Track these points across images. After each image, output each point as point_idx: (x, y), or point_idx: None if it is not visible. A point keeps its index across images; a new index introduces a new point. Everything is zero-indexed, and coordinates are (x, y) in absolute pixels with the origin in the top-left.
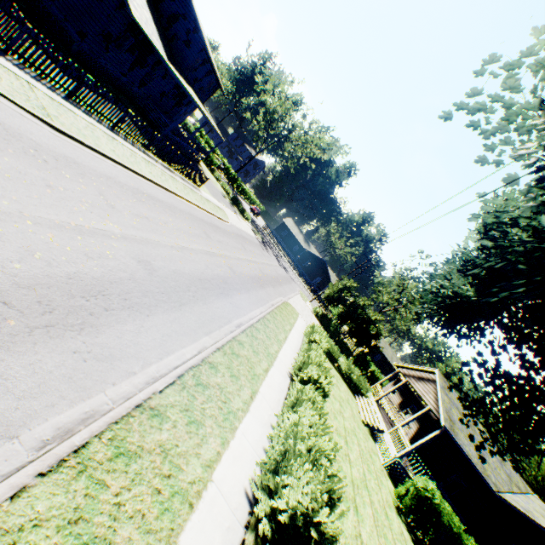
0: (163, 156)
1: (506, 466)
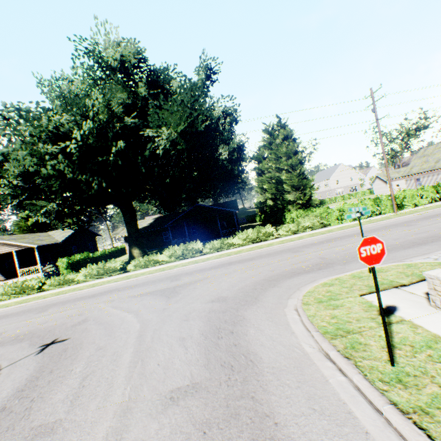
0: None
1: (40, 235)
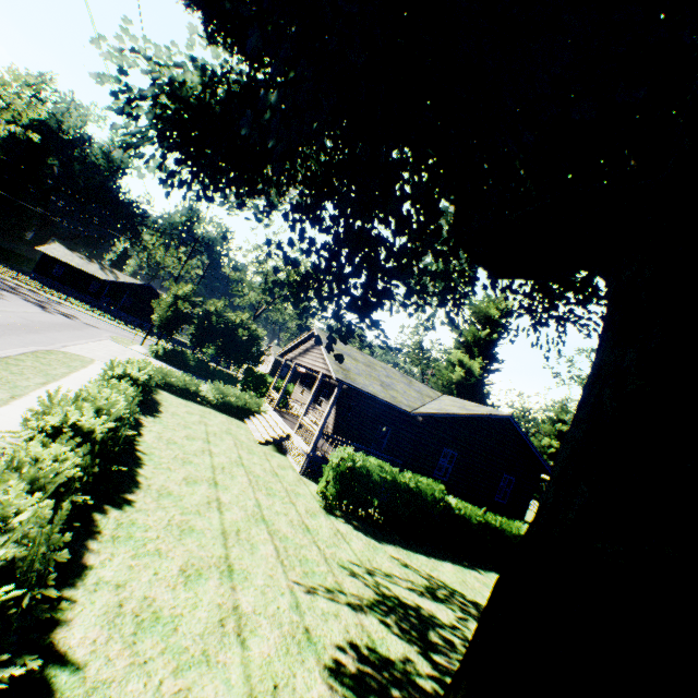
0: None
1: (415, 385)
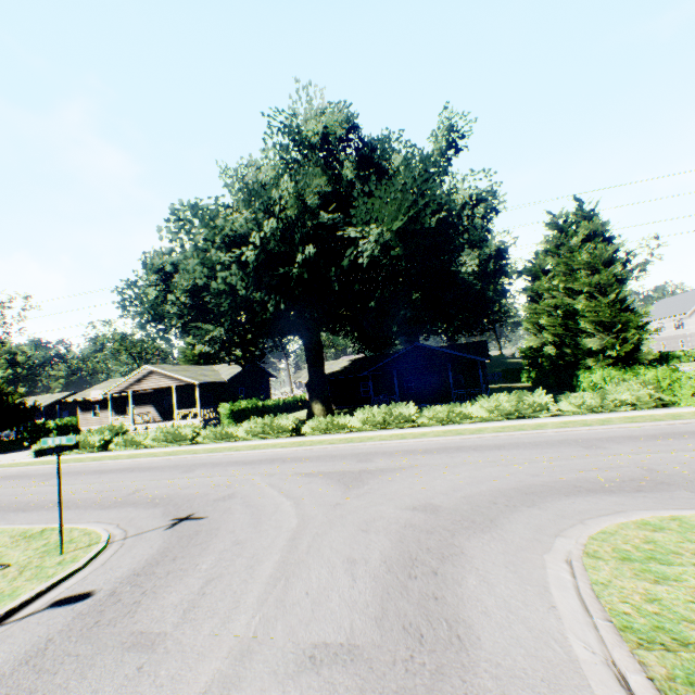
0: None
1: (205, 369)
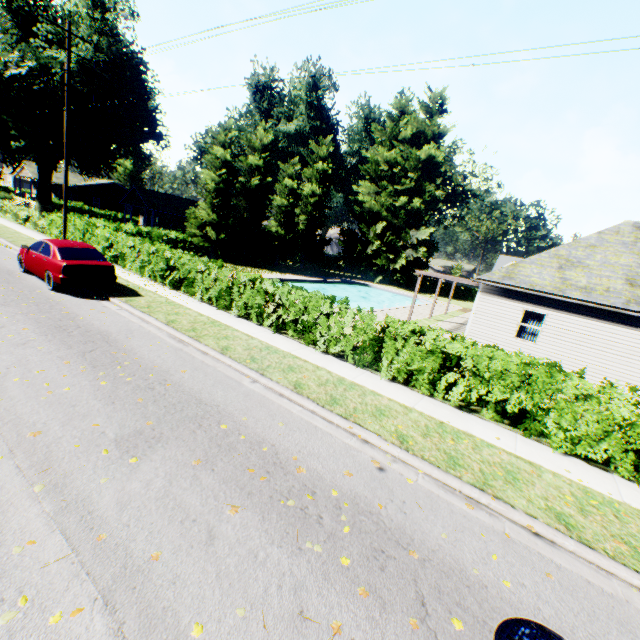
0: None
1: (81, 178)
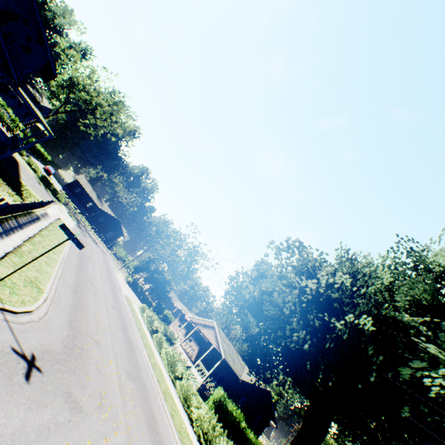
0: (35, 207)
1: (239, 358)
